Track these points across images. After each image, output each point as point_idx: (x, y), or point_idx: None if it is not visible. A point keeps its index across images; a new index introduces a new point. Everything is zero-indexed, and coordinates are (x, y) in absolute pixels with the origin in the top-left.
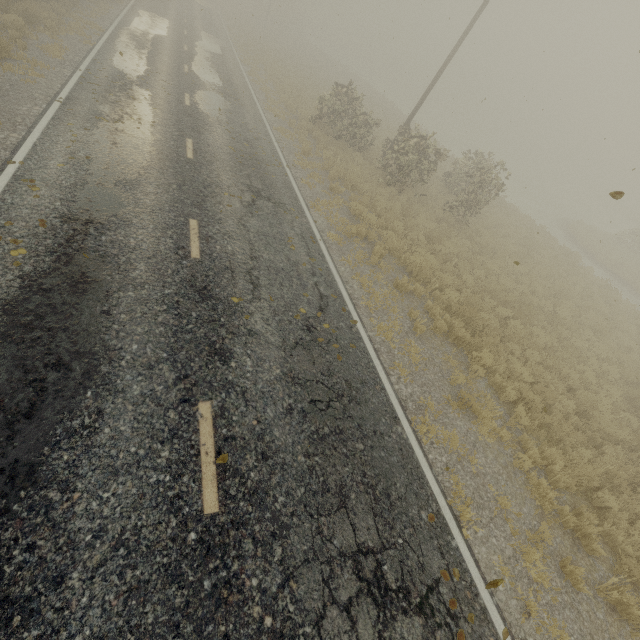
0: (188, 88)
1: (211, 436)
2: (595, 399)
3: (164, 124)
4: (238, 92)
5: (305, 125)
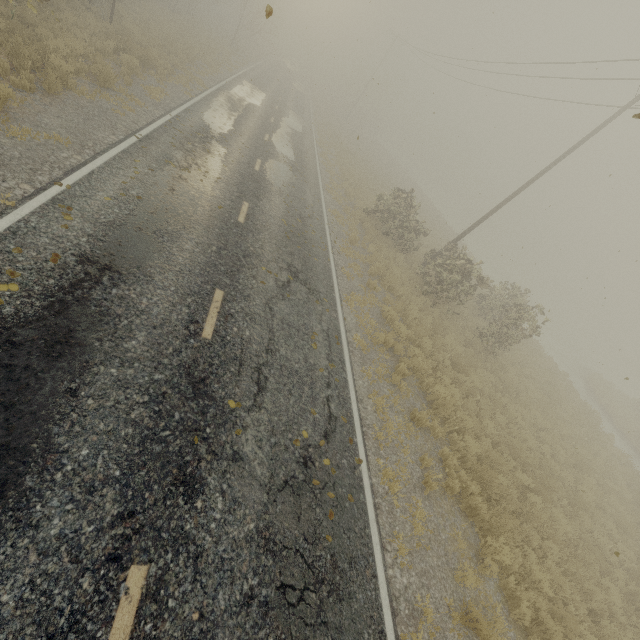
0: (262, 155)
1: (126, 635)
2: None
3: (228, 182)
4: (306, 169)
5: (358, 214)
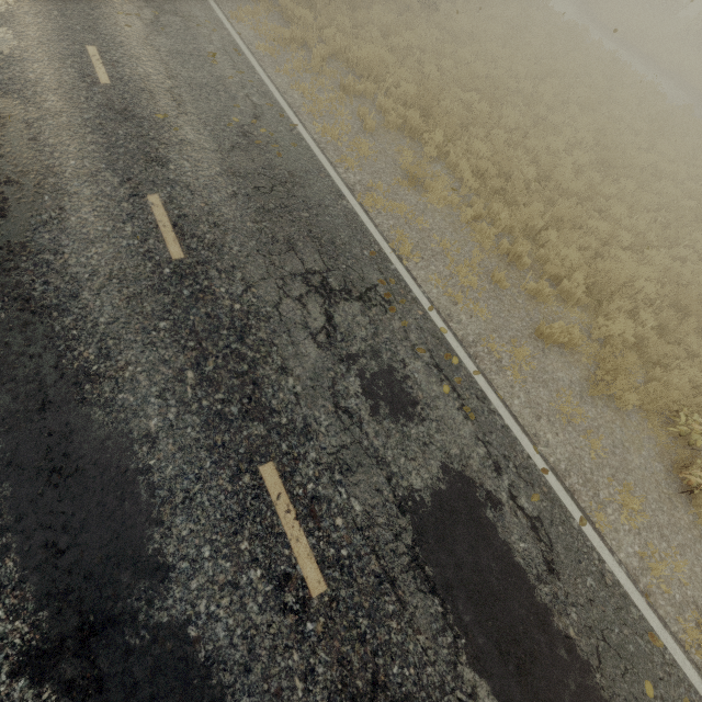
0: None
1: (165, 216)
2: (555, 160)
3: None
4: None
5: None
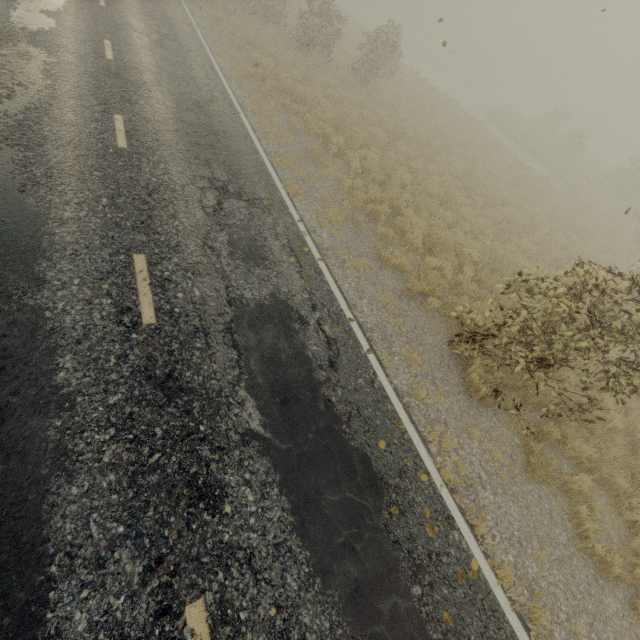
0: None
1: (122, 126)
2: (425, 173)
3: None
4: None
5: (221, 1)
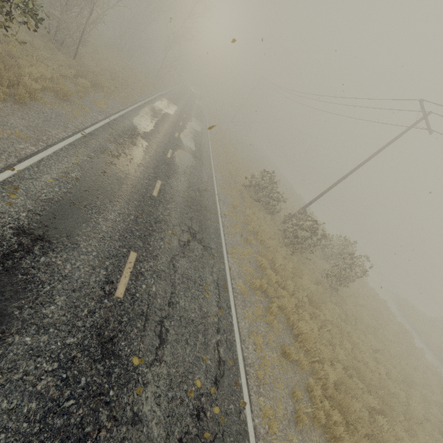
0: (173, 146)
1: None
2: None
3: (147, 166)
4: (203, 156)
5: (238, 187)
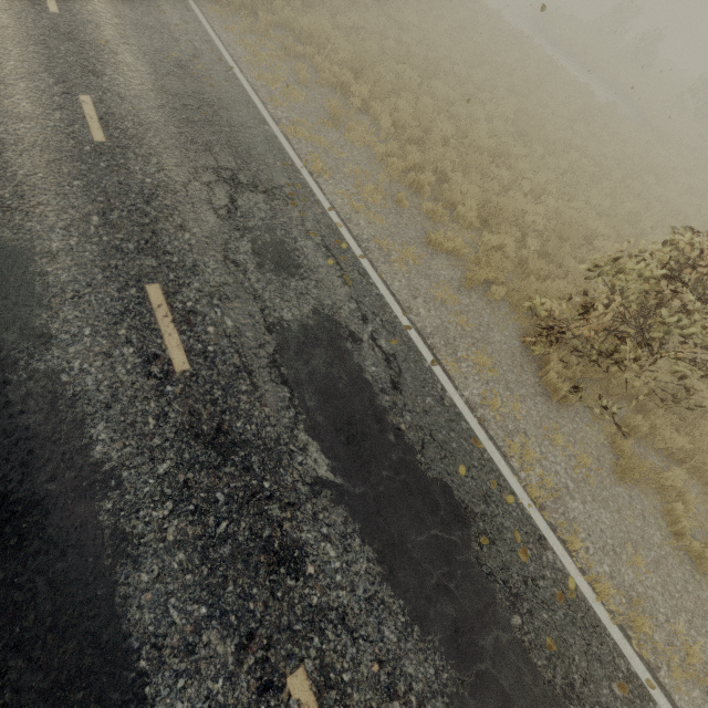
0: None
1: (93, 111)
2: (470, 121)
3: None
4: None
5: None
